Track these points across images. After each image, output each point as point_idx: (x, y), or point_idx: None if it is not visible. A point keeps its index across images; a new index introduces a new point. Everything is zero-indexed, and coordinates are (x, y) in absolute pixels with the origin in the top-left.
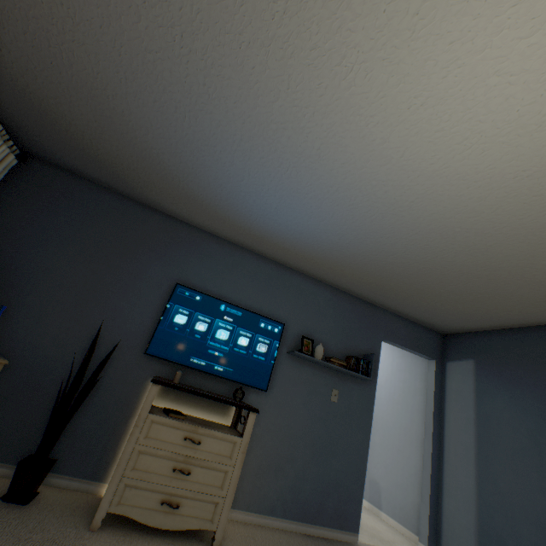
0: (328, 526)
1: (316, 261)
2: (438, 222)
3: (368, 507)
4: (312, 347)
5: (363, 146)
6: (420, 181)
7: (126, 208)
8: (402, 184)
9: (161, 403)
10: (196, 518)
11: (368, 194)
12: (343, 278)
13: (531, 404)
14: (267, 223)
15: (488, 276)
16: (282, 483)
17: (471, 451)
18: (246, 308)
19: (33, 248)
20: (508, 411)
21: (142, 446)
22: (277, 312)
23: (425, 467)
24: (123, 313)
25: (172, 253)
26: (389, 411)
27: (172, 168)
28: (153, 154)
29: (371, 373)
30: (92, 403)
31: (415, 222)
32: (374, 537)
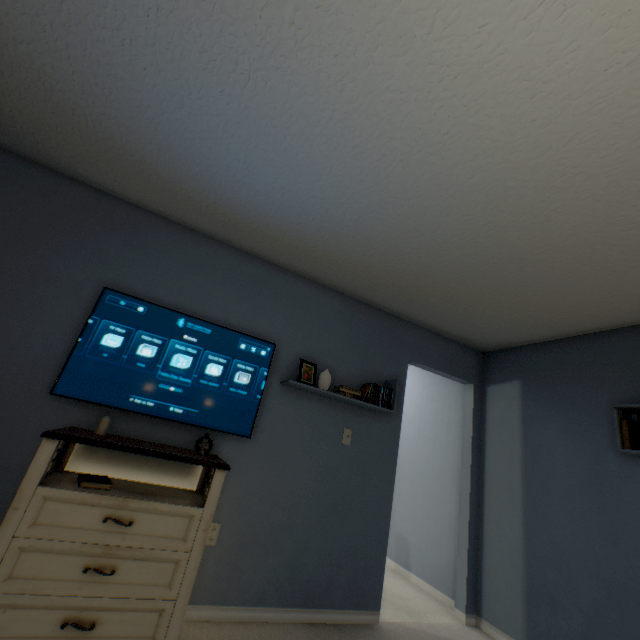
0: (340, 608)
1: (316, 254)
2: (483, 171)
3: (395, 568)
4: (315, 374)
5: (365, 10)
6: (459, 87)
7: (15, 172)
8: (431, 97)
9: (83, 466)
10: (127, 638)
11: (381, 123)
12: (355, 280)
13: (590, 430)
14: (238, 191)
15: (546, 263)
16: (276, 560)
17: (517, 493)
18: (220, 323)
19: None
20: (562, 441)
21: (25, 540)
22: (266, 329)
23: (462, 517)
24: (12, 334)
25: (98, 244)
26: (419, 451)
27: (65, 87)
28: (22, 57)
29: (394, 404)
30: None
31: (451, 173)
32: (401, 610)
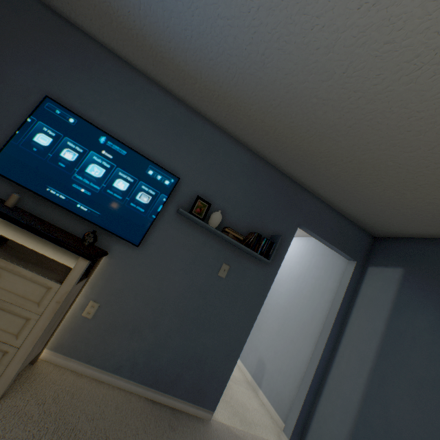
0: (181, 398)
1: (229, 102)
2: None
3: (251, 381)
4: (206, 211)
5: None
6: None
7: None
8: None
9: (3, 229)
10: None
11: None
12: (264, 137)
13: None
14: (155, 11)
15: None
16: (137, 345)
17: (367, 364)
18: (137, 150)
19: None
20: (429, 334)
21: None
22: (176, 164)
23: (311, 365)
24: None
25: (51, 61)
26: (294, 303)
27: None
28: None
29: (272, 255)
30: None
31: None
32: (236, 416)
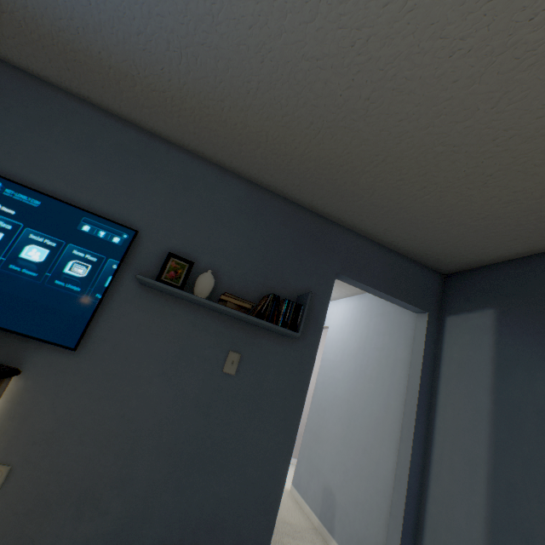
0: None
1: (191, 105)
2: None
3: (318, 527)
4: (186, 274)
5: None
6: None
7: None
8: None
9: None
10: None
11: None
12: (256, 152)
13: None
14: None
15: None
16: (92, 527)
17: (480, 469)
18: (62, 198)
19: None
20: None
21: None
22: (130, 212)
23: (397, 487)
24: None
25: None
26: (358, 392)
27: None
28: None
29: (301, 324)
30: None
31: None
32: None
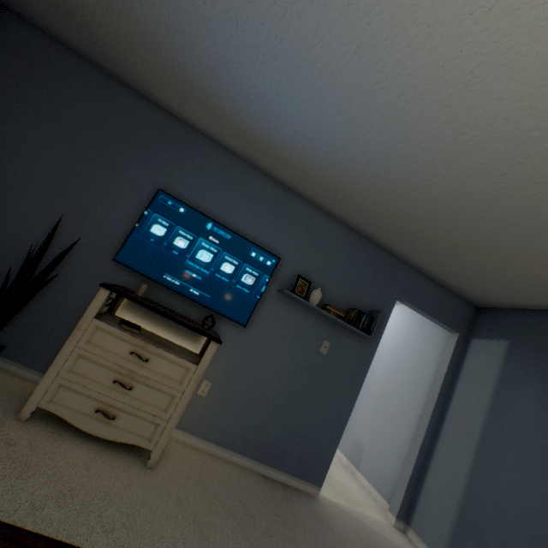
0: (289, 474)
1: (329, 186)
2: (506, 117)
3: (347, 464)
4: (308, 290)
5: None
6: (492, 20)
7: (112, 91)
8: (459, 31)
9: (127, 315)
10: (133, 433)
11: (403, 59)
12: (362, 215)
13: None
14: (269, 120)
15: None
16: (247, 422)
17: (473, 439)
18: (239, 233)
19: (1, 122)
20: (535, 406)
21: (82, 350)
22: (275, 244)
23: (414, 443)
24: (95, 213)
25: (160, 154)
26: (391, 379)
27: (147, 19)
28: None
29: (373, 331)
30: (53, 300)
31: (470, 117)
32: (340, 495)
